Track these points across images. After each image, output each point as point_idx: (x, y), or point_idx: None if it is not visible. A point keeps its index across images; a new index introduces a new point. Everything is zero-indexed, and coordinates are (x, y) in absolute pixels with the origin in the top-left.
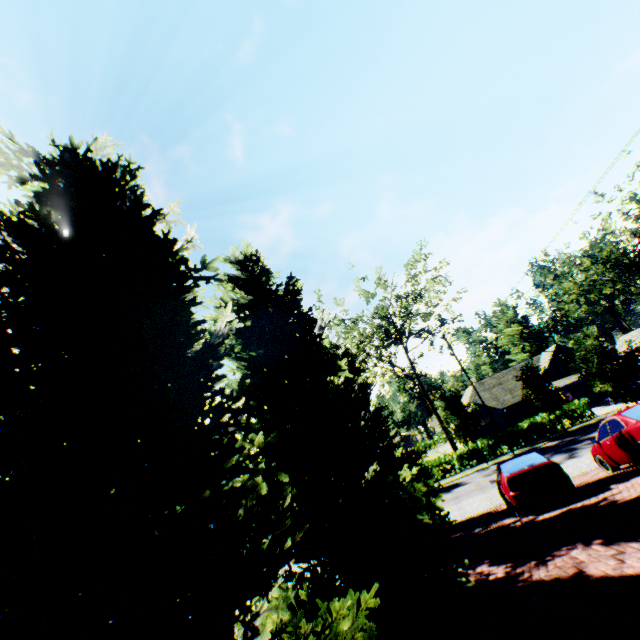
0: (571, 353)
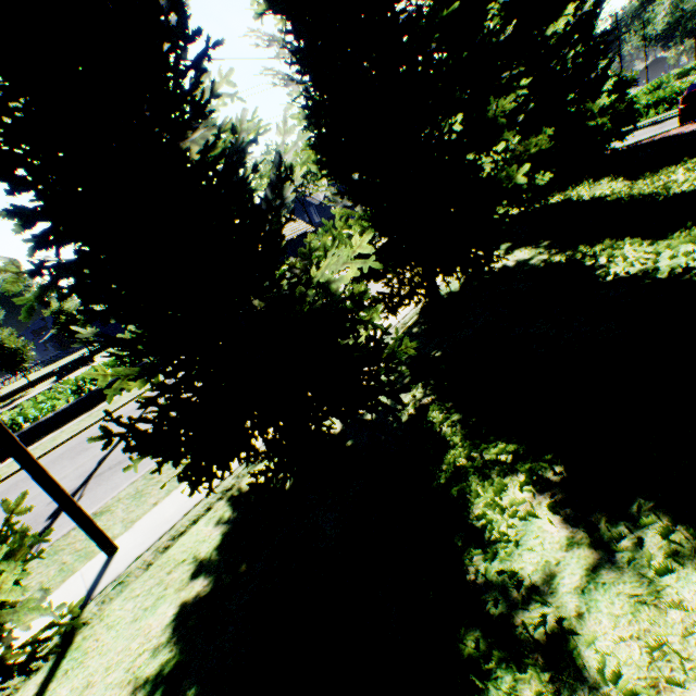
0: None
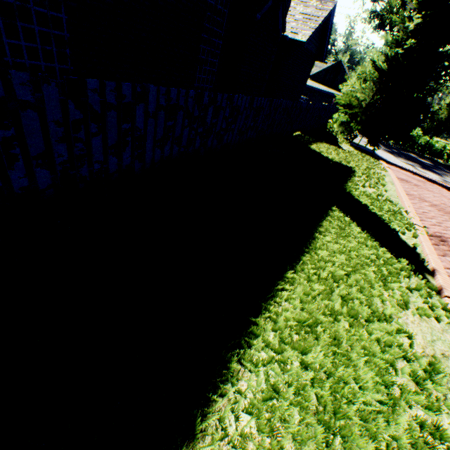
0: (341, 75)
